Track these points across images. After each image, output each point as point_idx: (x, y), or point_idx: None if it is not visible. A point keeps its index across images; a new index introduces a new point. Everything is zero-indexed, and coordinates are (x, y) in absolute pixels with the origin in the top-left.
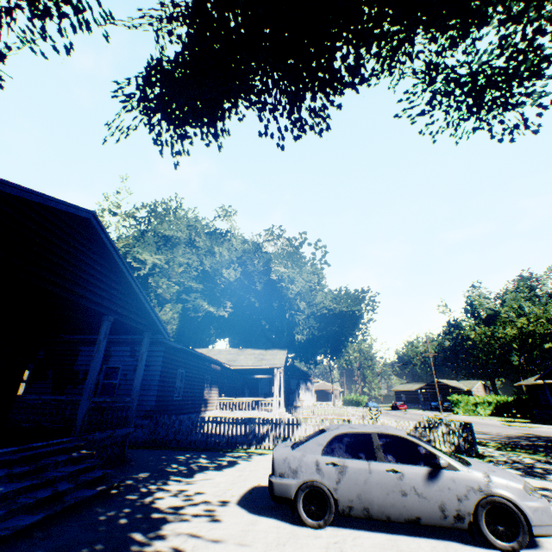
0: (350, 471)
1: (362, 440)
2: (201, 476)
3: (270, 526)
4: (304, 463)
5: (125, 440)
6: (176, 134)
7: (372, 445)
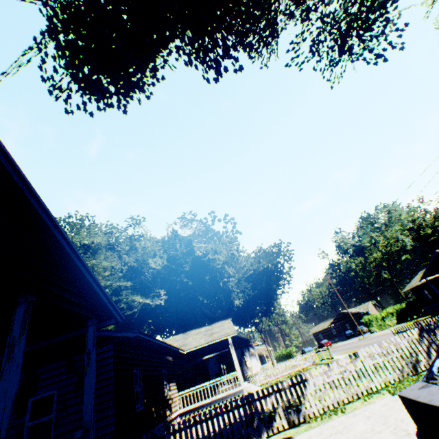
0: None
1: None
2: None
3: None
4: None
5: None
6: (89, 90)
7: None
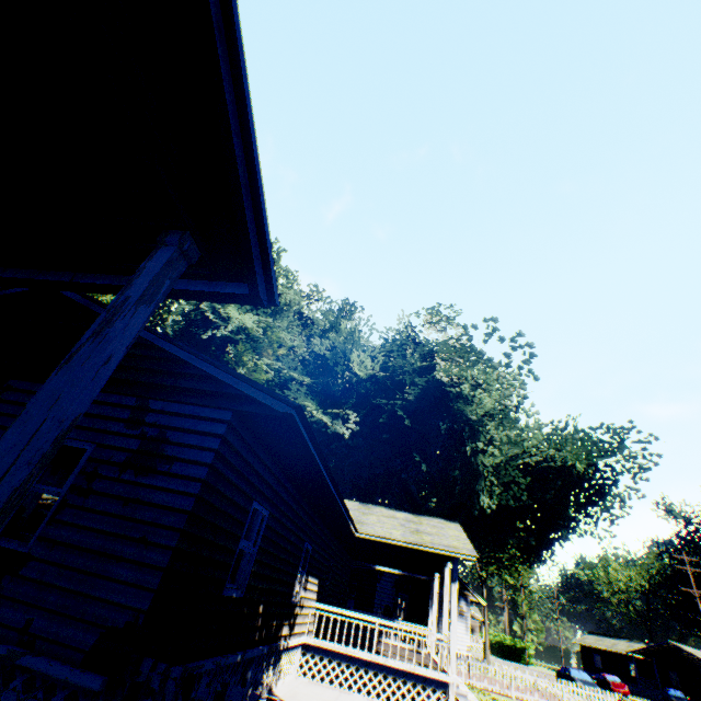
0: None
1: None
2: None
3: None
4: None
5: None
6: None
7: None
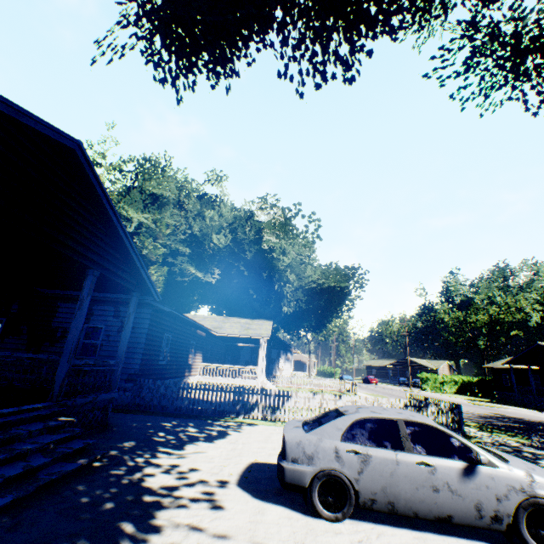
0: (374, 461)
1: (387, 427)
2: (192, 448)
3: (281, 517)
4: (321, 449)
5: (108, 405)
6: (178, 67)
7: (398, 433)
